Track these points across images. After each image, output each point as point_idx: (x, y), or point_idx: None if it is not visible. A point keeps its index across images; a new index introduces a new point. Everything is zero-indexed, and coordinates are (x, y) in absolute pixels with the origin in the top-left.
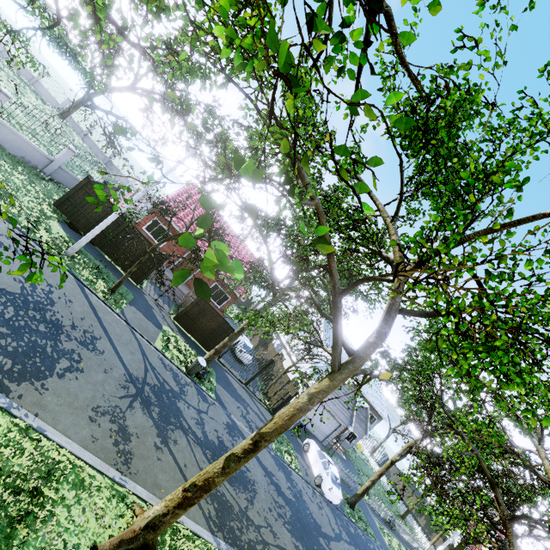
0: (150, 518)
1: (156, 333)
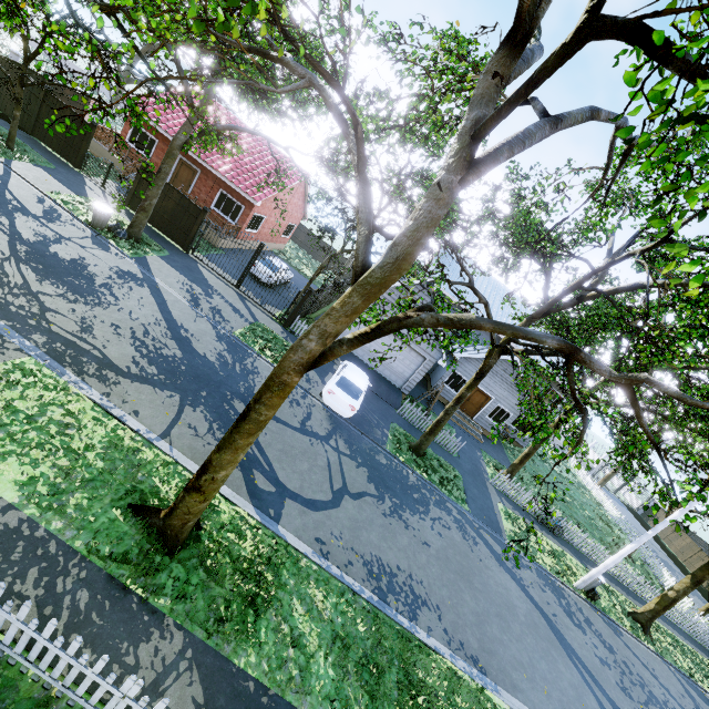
0: None
1: (65, 192)
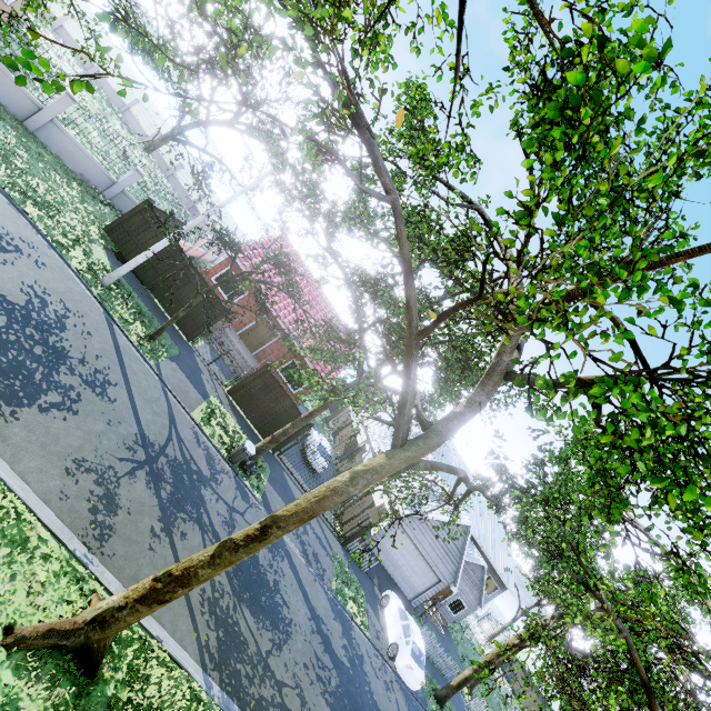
0: (102, 610)
1: (198, 401)
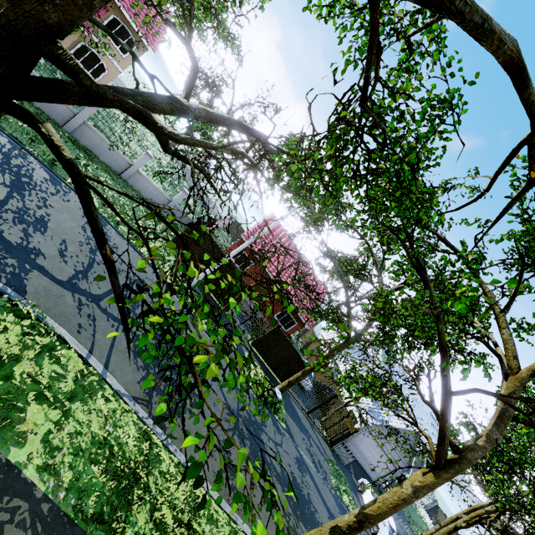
0: None
1: None
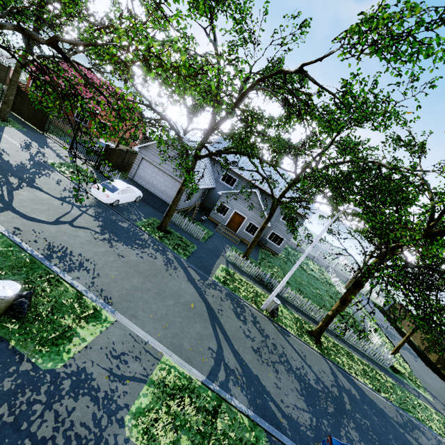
0: None
1: None
